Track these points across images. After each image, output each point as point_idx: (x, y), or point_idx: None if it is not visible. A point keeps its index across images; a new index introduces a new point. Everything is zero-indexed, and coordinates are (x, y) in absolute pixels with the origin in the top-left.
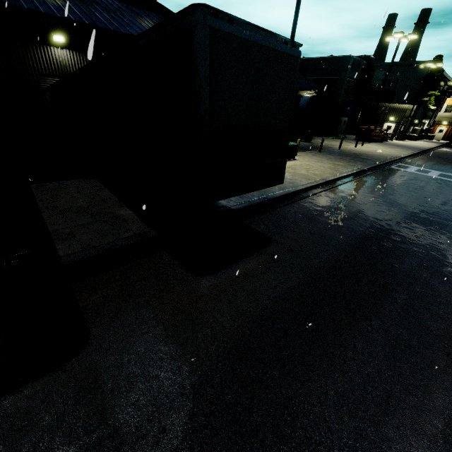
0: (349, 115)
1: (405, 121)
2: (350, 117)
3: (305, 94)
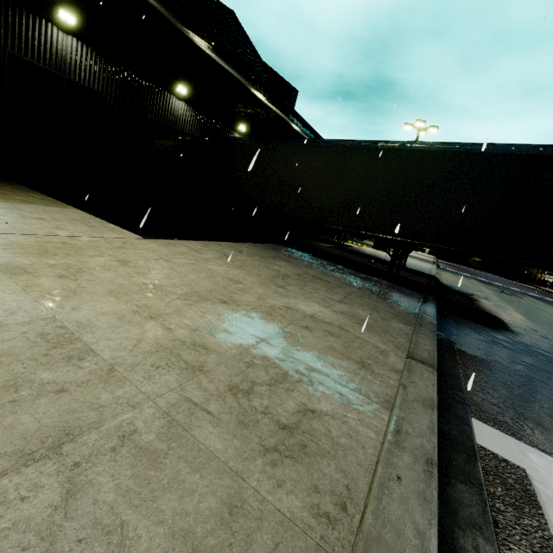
0: None
1: None
2: None
3: None
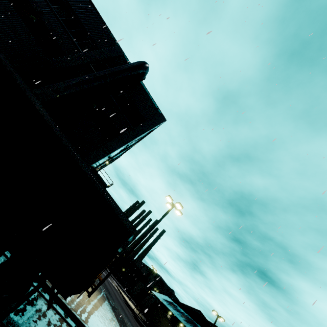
0: None
1: None
2: None
3: None
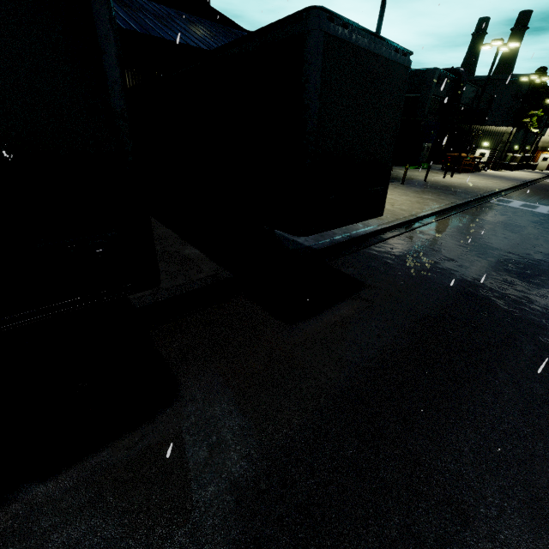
0: (433, 140)
1: (502, 146)
2: (434, 143)
3: None
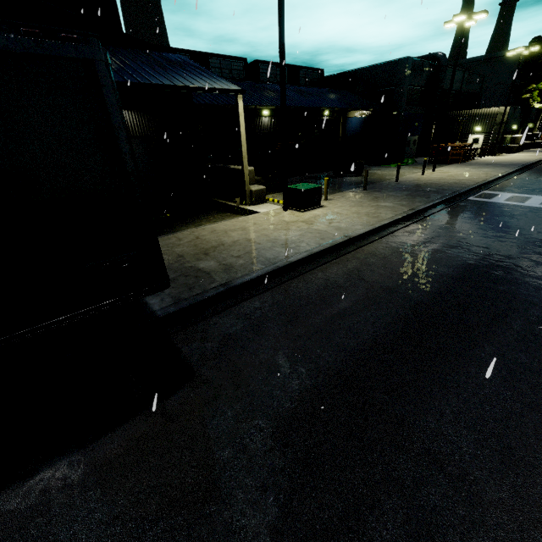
0: (419, 132)
1: (496, 129)
2: (421, 135)
3: (356, 114)
